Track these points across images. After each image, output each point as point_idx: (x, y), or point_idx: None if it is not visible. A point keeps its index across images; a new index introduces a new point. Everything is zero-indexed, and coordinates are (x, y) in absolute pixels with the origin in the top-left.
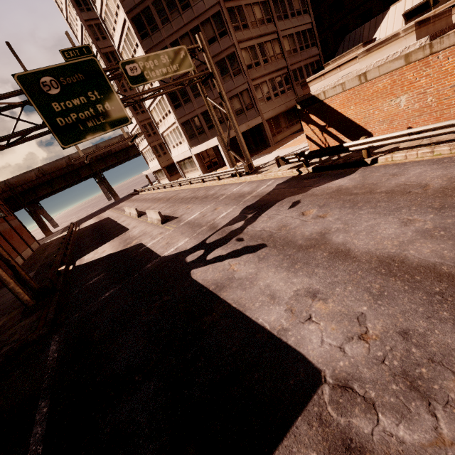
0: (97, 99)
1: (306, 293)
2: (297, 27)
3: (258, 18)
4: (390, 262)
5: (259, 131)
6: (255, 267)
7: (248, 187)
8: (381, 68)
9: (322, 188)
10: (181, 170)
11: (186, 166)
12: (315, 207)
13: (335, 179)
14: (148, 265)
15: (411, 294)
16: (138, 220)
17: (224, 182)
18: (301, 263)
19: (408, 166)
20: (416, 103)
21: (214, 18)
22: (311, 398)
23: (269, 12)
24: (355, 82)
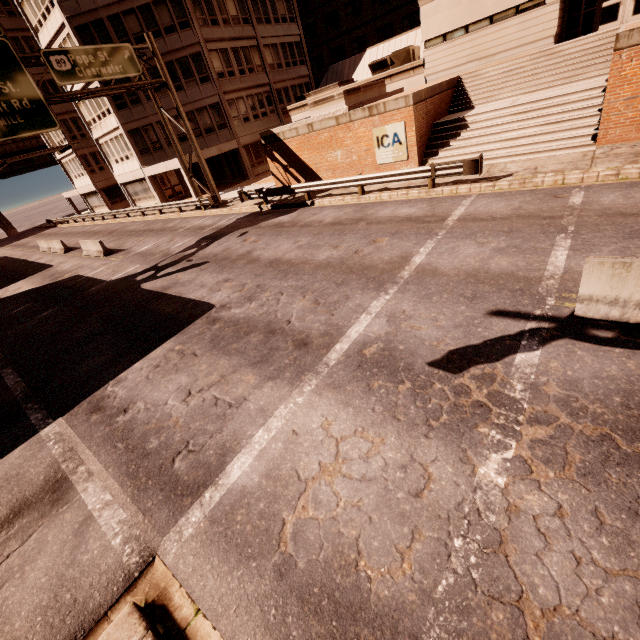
0: (11, 92)
1: (223, 281)
2: (282, 37)
3: (232, 15)
4: (274, 261)
5: (235, 158)
6: (196, 275)
7: (211, 220)
8: (322, 123)
9: (268, 222)
10: (130, 196)
11: (137, 191)
12: (255, 236)
13: (281, 216)
14: (92, 288)
15: (272, 272)
16: (66, 255)
17: (187, 215)
18: (228, 268)
19: (326, 208)
20: (347, 159)
21: (172, 1)
22: (206, 313)
23: (247, 10)
24: (305, 130)
